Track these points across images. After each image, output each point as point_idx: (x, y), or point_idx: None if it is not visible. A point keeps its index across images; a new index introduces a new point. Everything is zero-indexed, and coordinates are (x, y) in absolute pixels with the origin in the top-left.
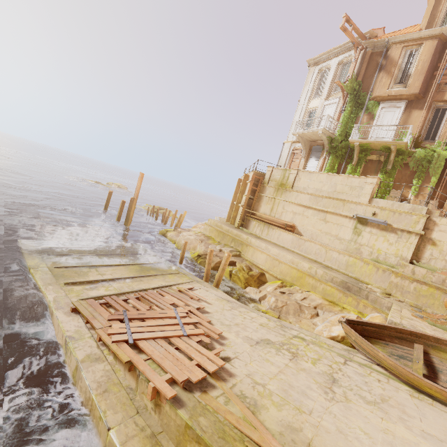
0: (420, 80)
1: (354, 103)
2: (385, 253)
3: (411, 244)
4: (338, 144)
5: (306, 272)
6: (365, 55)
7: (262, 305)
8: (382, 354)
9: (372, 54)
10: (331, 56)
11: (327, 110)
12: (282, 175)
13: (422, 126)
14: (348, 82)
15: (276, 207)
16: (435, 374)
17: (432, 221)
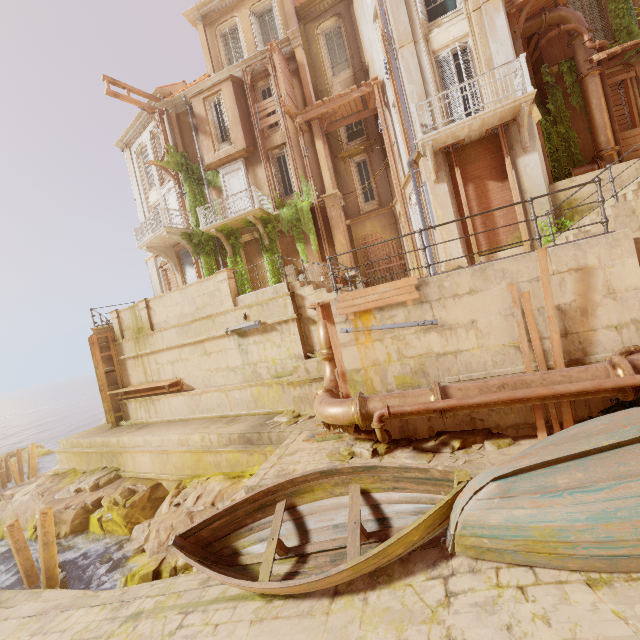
0: (240, 132)
1: (191, 180)
2: (281, 361)
3: (295, 336)
4: (199, 238)
5: (200, 448)
6: (171, 119)
7: (146, 553)
8: (210, 575)
9: (179, 116)
10: (138, 130)
11: (170, 200)
12: (133, 316)
13: (273, 181)
14: (167, 158)
15: (148, 366)
16: (307, 535)
17: (300, 296)
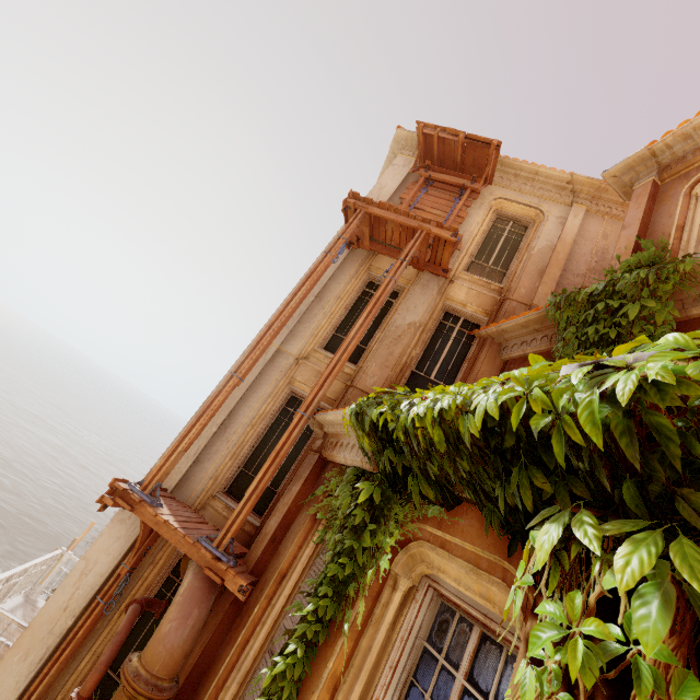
0: None
1: None
2: None
3: None
4: None
5: None
6: None
7: None
8: None
9: None
10: None
11: None
12: None
13: None
14: None
15: None
16: None
17: None
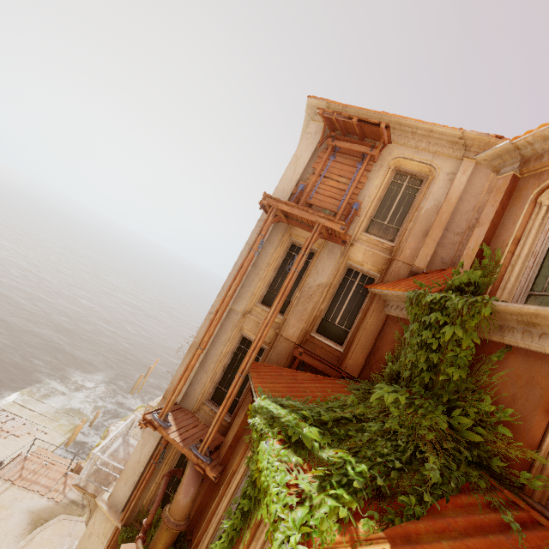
0: None
1: None
2: None
3: None
4: None
5: None
6: None
7: None
8: None
9: None
10: None
11: None
12: None
13: None
14: None
15: None
16: None
17: None
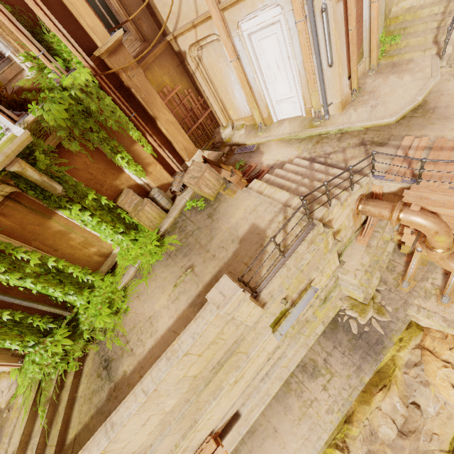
0: None
1: None
2: (321, 289)
3: (334, 259)
4: None
5: (341, 414)
6: None
7: None
8: None
9: None
10: None
11: None
12: None
13: None
14: None
15: None
16: None
17: (327, 223)
